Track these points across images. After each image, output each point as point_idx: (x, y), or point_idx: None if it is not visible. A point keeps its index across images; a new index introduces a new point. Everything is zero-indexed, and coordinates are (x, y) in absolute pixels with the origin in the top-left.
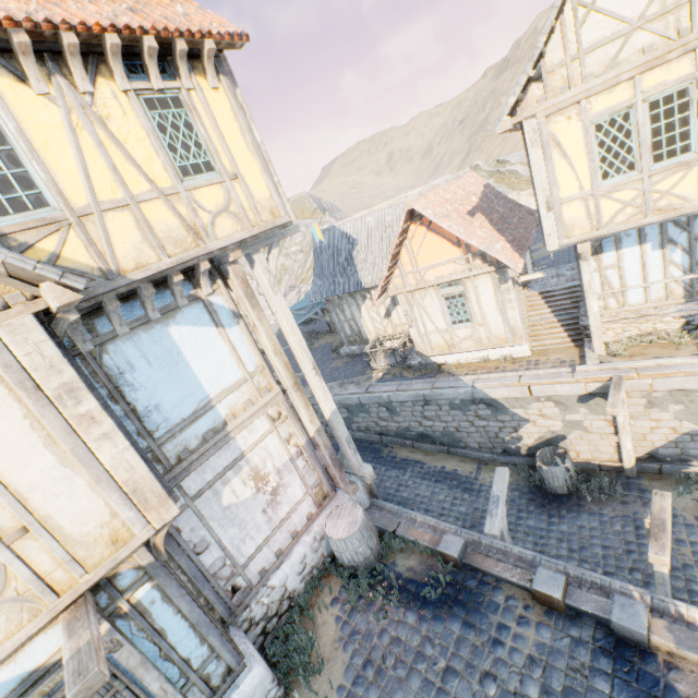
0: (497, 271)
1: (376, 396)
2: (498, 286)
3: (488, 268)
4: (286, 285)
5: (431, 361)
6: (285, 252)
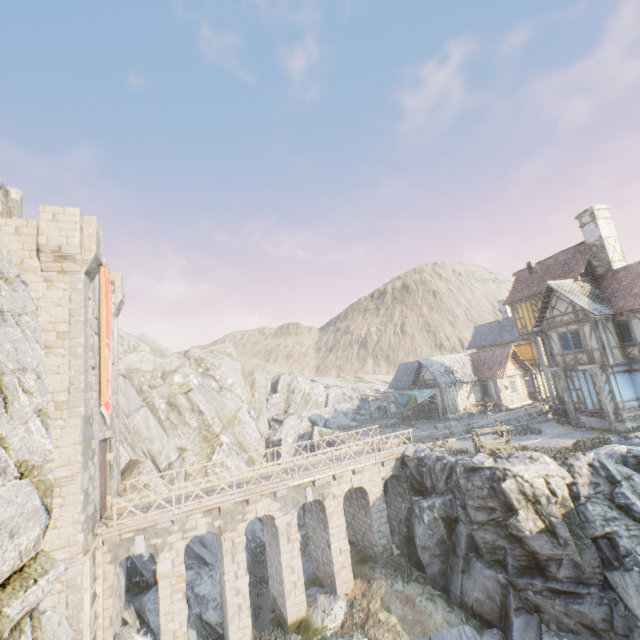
0: (520, 375)
1: (515, 414)
2: (521, 379)
3: (520, 373)
4: (268, 414)
5: (509, 407)
6: (258, 390)
